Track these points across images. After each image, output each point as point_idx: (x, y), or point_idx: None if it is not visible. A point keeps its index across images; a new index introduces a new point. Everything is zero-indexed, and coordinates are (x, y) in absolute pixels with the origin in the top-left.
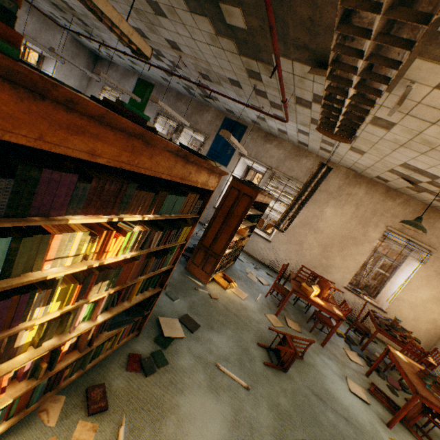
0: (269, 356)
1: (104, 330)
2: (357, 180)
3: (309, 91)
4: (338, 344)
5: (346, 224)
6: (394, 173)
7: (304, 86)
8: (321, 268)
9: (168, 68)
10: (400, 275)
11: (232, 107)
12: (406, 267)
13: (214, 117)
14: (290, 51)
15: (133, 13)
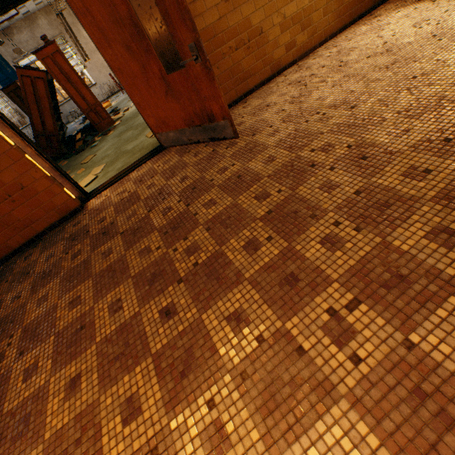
0: None
1: None
2: None
3: None
4: None
5: None
6: None
7: None
8: None
9: None
10: None
11: None
12: None
13: None
14: None
15: None
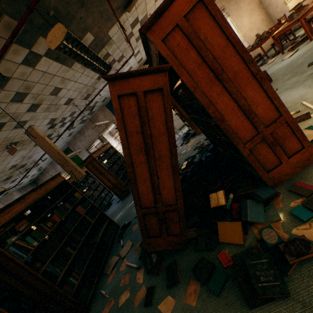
0: None
1: None
2: None
3: (128, 27)
4: (262, 68)
5: None
6: None
7: (126, 28)
8: None
9: (70, 123)
10: None
11: (104, 95)
12: None
13: (102, 113)
14: (113, 20)
15: (46, 113)
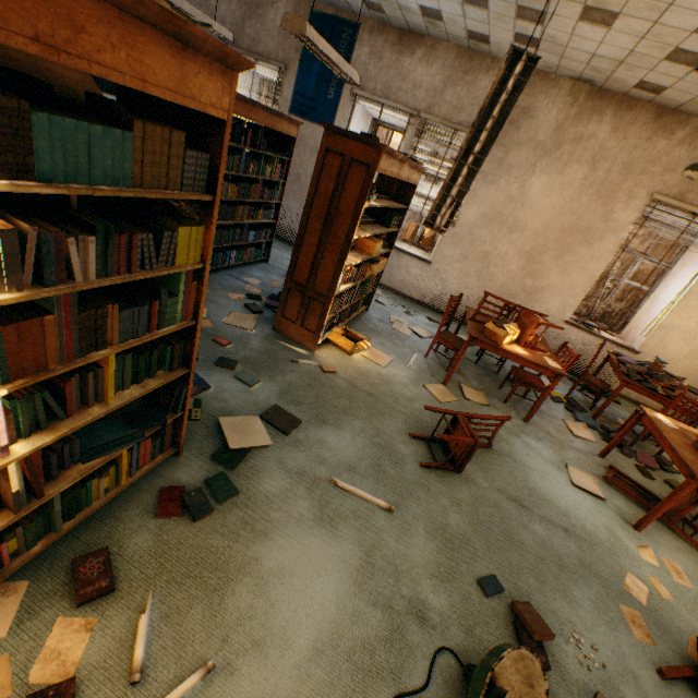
0: (430, 452)
1: (74, 462)
2: (596, 104)
3: None
4: (554, 414)
5: (571, 204)
6: (681, 61)
7: None
8: (524, 295)
9: None
10: (670, 285)
11: None
12: (683, 270)
13: None
14: None
15: None
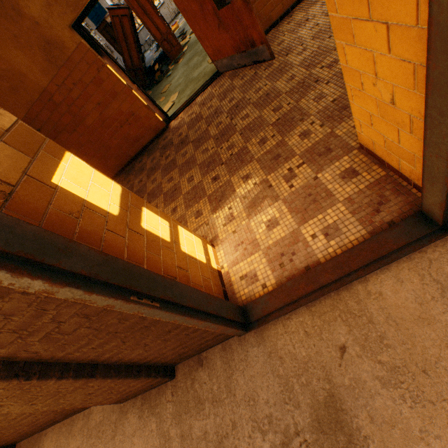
0: None
1: None
2: None
3: None
4: None
5: None
6: None
7: None
8: None
9: None
10: None
11: None
12: None
13: None
14: None
15: None
